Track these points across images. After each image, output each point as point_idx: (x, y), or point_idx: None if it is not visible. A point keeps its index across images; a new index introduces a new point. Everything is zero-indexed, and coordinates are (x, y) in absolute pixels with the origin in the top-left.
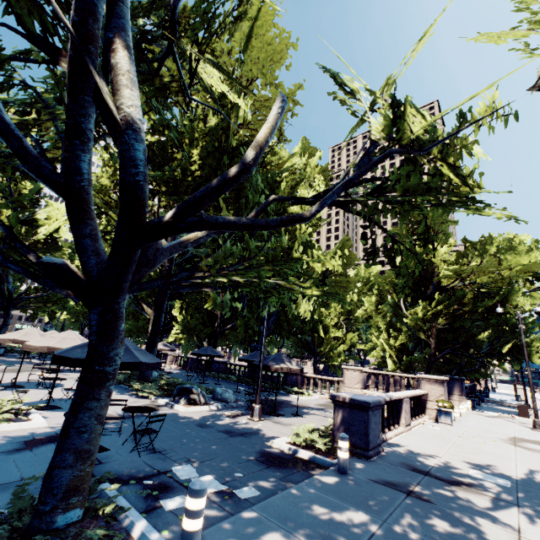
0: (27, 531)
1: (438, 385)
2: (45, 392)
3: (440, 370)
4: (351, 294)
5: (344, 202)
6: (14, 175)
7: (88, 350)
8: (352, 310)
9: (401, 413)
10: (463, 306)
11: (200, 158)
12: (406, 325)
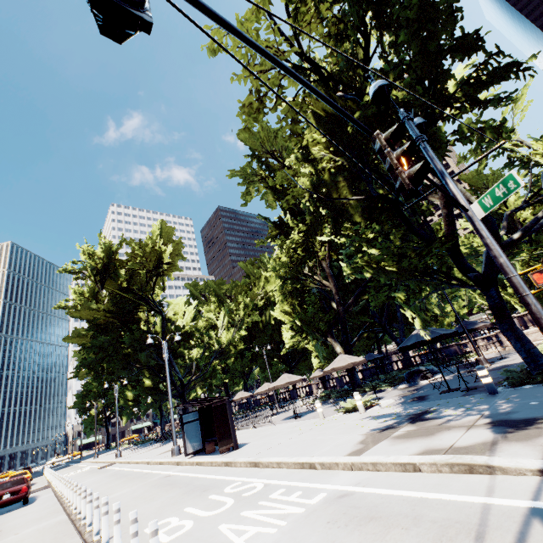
0: (541, 372)
1: None
2: (324, 410)
3: None
4: None
5: (539, 200)
6: (163, 289)
7: (494, 308)
8: None
9: None
10: None
11: None
12: None
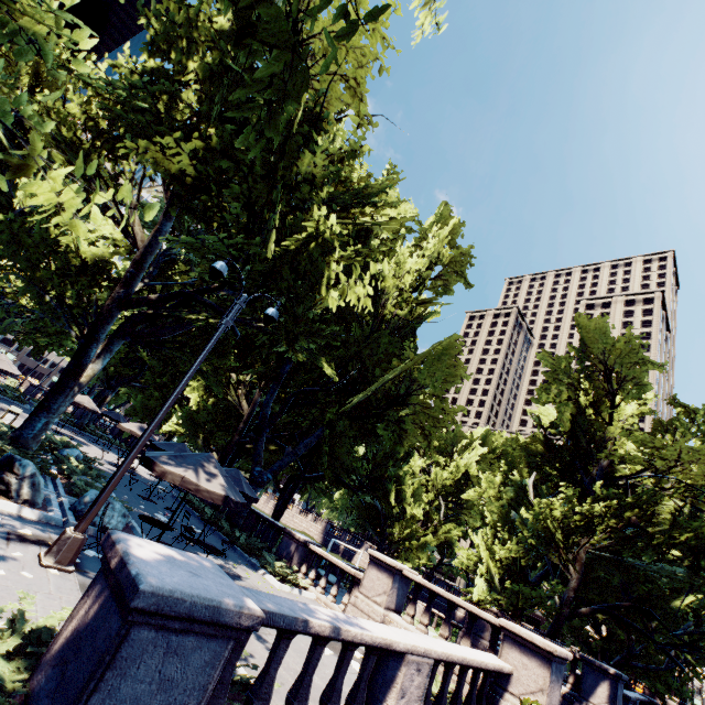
0: None
1: (539, 661)
2: None
3: (586, 644)
4: (469, 461)
5: None
6: None
7: None
8: (466, 489)
9: (388, 691)
10: (650, 525)
11: (200, 84)
12: (532, 528)
